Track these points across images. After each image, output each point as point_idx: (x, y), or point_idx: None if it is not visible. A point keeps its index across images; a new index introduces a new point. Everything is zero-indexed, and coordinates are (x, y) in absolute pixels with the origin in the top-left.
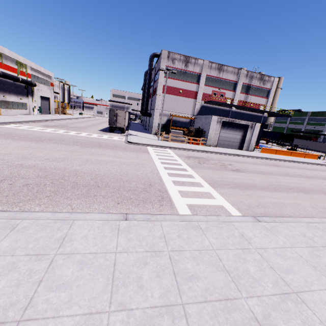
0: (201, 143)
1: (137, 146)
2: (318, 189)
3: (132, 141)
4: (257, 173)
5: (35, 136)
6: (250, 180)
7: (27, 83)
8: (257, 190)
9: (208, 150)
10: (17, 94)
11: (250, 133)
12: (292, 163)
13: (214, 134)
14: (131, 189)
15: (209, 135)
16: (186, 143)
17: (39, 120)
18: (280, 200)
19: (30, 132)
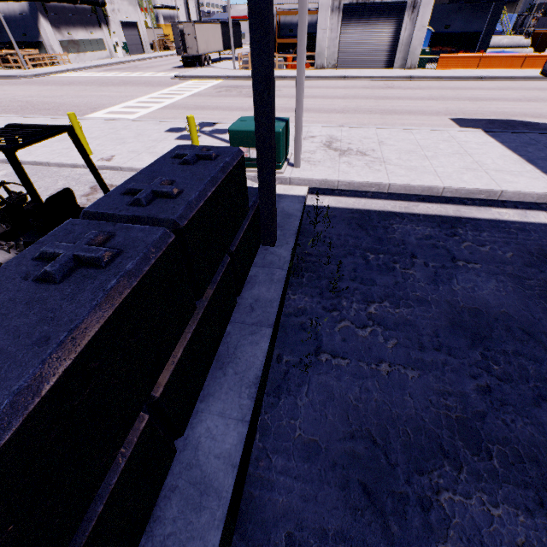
0: (306, 66)
1: (177, 81)
2: (334, 109)
3: (177, 75)
4: (287, 97)
5: (71, 81)
6: (240, 103)
7: (91, 3)
8: (211, 111)
9: (290, 75)
10: (84, 26)
11: (410, 24)
12: (460, 83)
13: (330, 41)
14: (71, 111)
15: (318, 45)
16: (278, 69)
17: (110, 64)
18: (209, 116)
19: (75, 78)
